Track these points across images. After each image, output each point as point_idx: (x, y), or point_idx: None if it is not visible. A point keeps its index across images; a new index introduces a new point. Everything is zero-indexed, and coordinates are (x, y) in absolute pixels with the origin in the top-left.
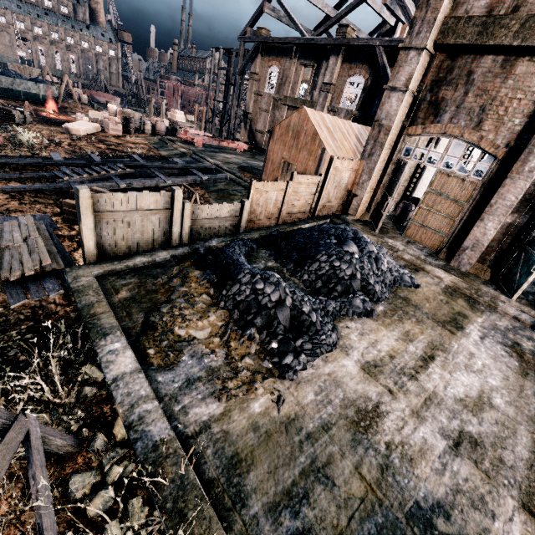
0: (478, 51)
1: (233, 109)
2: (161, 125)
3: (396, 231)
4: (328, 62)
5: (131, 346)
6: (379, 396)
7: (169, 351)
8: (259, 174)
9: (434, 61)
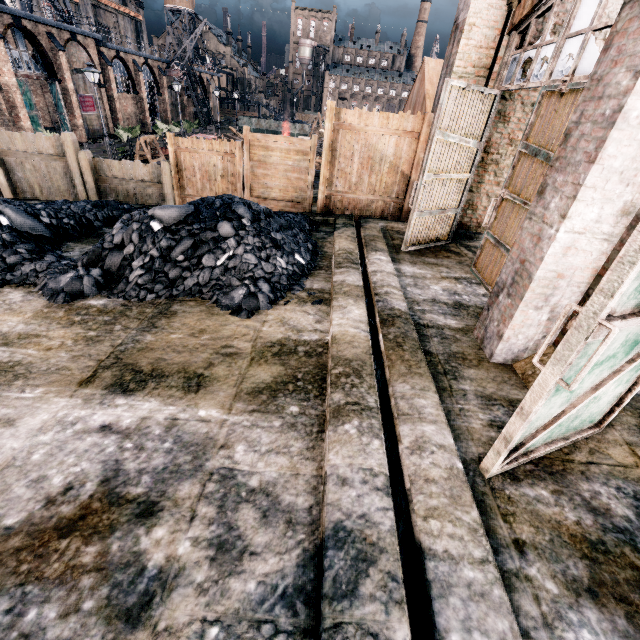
0: None
1: None
2: None
3: None
4: None
5: None
6: None
7: None
8: None
9: None
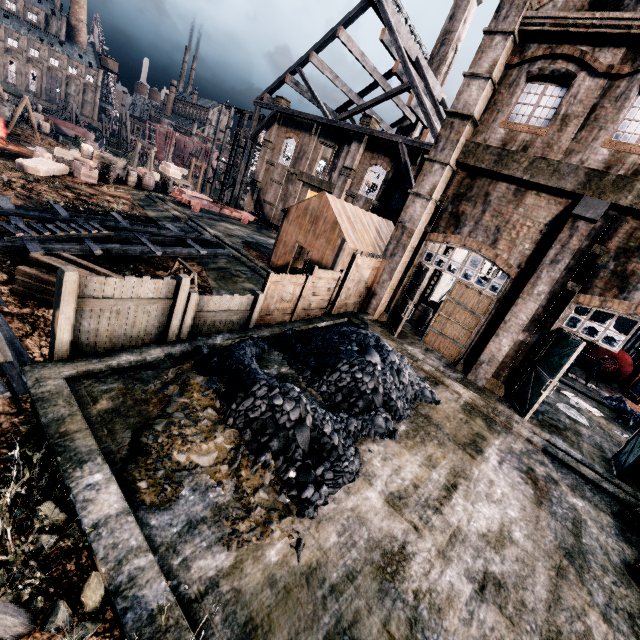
0: (494, 177)
1: (240, 173)
2: (150, 179)
3: (415, 335)
4: (350, 147)
5: (115, 477)
6: (404, 534)
7: (166, 484)
8: (267, 253)
9: (456, 176)
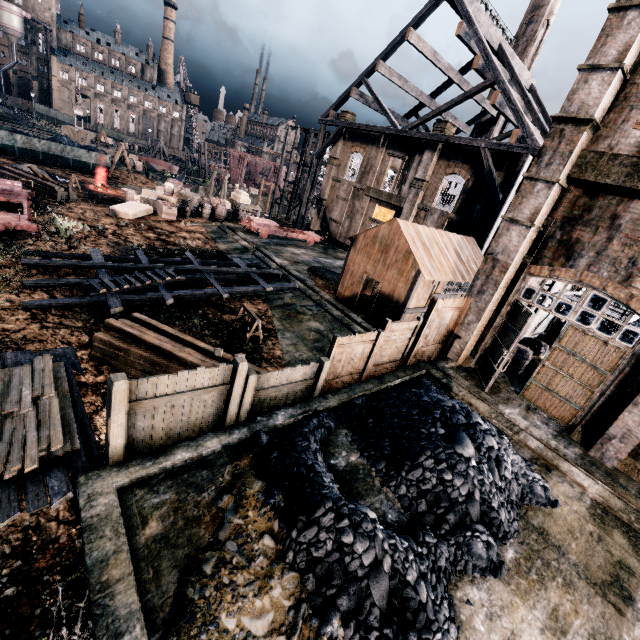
0: (626, 194)
1: (306, 193)
2: (222, 210)
3: (510, 386)
4: (422, 156)
5: None
6: None
7: None
8: (333, 280)
9: (566, 195)
